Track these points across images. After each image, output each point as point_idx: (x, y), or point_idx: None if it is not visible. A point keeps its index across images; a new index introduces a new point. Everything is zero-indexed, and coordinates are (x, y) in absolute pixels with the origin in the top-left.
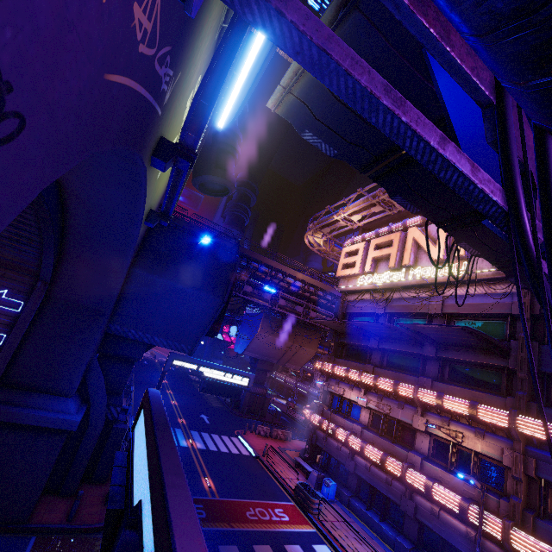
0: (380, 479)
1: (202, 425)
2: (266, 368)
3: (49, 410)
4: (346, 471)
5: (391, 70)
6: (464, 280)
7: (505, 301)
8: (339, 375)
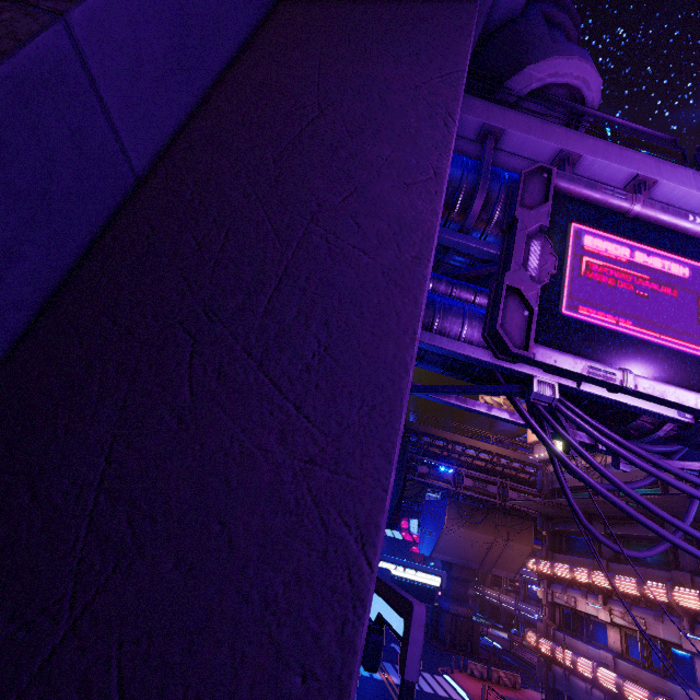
0: None
1: (394, 656)
2: (465, 577)
3: None
4: None
5: None
6: None
7: None
8: (562, 577)
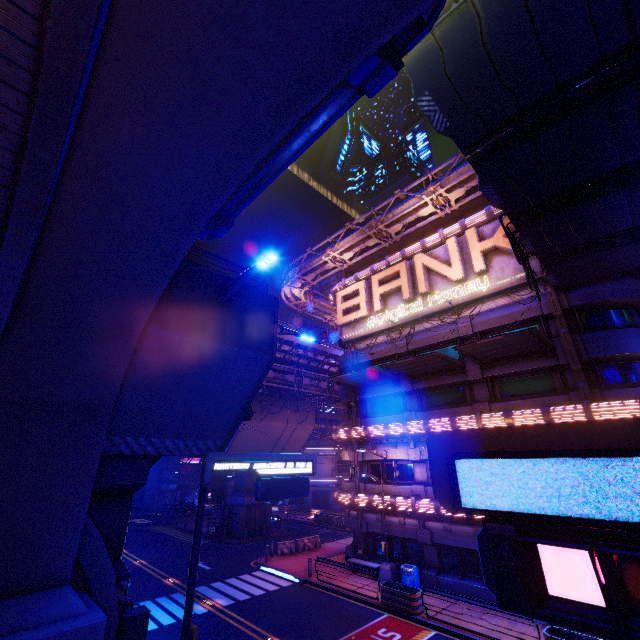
0: (468, 535)
1: (203, 575)
2: None
3: (33, 627)
4: (417, 547)
5: (563, 4)
6: (490, 294)
7: (533, 305)
8: (376, 436)
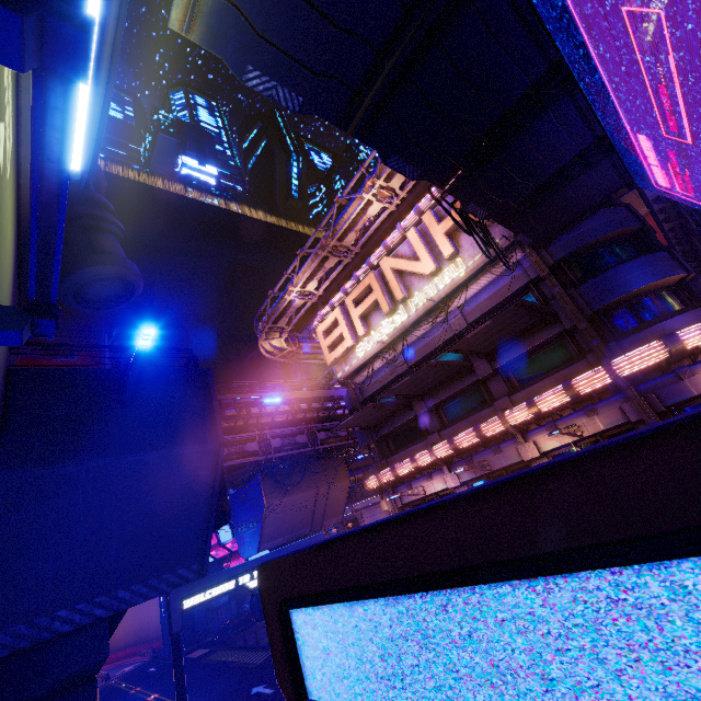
0: None
1: None
2: None
3: None
4: None
5: None
6: (469, 277)
7: (518, 273)
8: (406, 474)
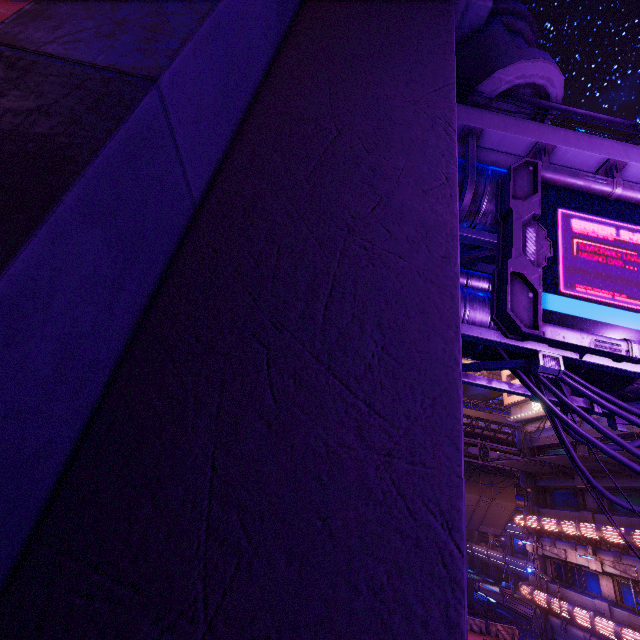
0: None
1: None
2: None
3: None
4: None
5: None
6: None
7: None
8: (550, 531)
